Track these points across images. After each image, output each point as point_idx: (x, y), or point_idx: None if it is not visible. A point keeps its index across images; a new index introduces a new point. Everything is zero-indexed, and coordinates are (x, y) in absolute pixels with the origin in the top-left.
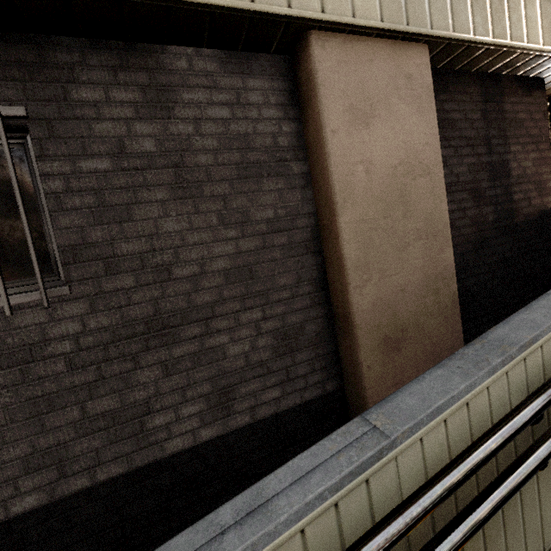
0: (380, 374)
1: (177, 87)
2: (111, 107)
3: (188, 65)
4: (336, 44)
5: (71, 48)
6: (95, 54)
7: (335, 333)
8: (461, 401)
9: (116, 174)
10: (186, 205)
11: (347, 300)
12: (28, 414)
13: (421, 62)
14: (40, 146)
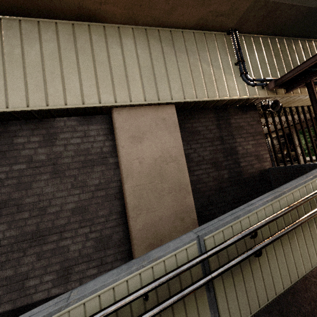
0: None
1: (58, 133)
2: (29, 144)
3: (64, 124)
4: (125, 111)
5: (17, 124)
6: (26, 125)
7: (130, 239)
8: (110, 287)
9: (28, 170)
10: (57, 180)
11: (129, 224)
12: None
13: (170, 112)
14: None
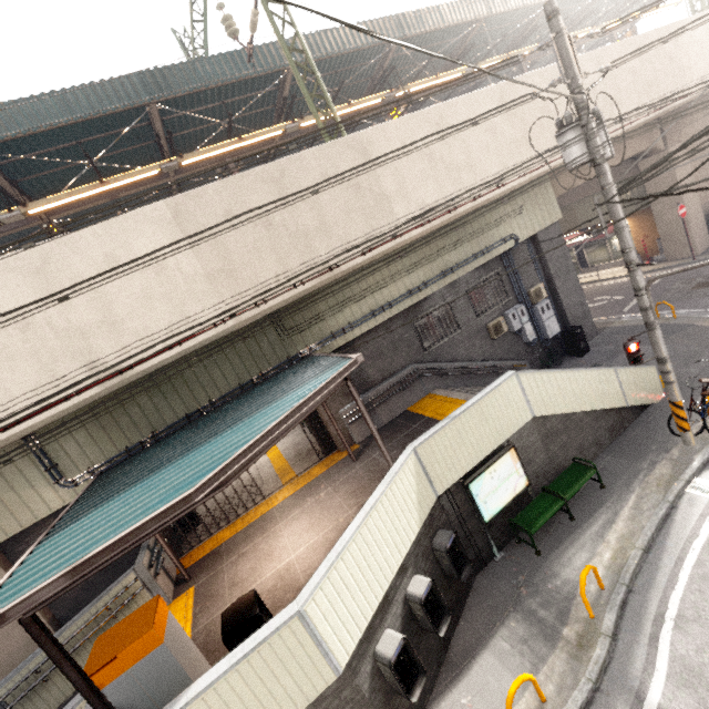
0: None
1: None
2: None
3: None
4: None
5: None
6: None
7: None
8: None
9: None
10: None
11: None
12: None
13: None
14: None
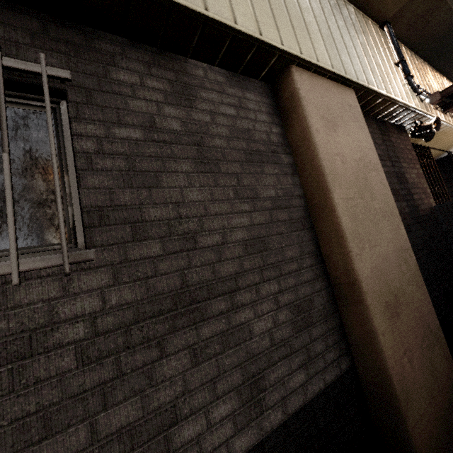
0: (392, 341)
1: (197, 87)
2: (145, 90)
3: (203, 74)
4: (307, 76)
5: (114, 42)
6: (133, 51)
7: (336, 305)
8: None
9: (147, 144)
10: (207, 178)
11: (351, 267)
12: (9, 448)
13: (353, 99)
14: (77, 109)
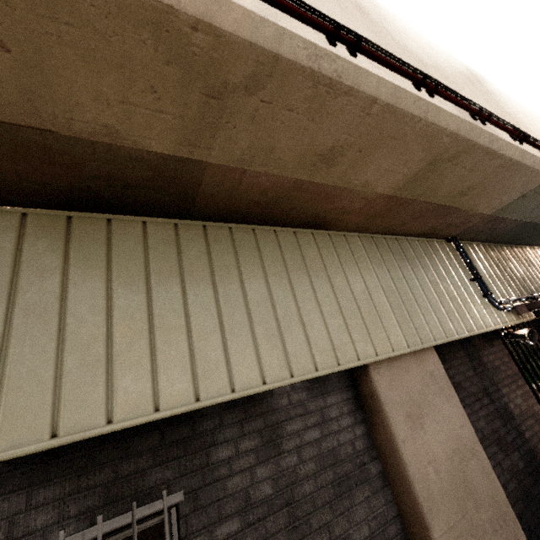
0: None
1: (282, 422)
2: (239, 458)
3: (287, 400)
4: (384, 367)
5: (213, 414)
6: (228, 414)
7: None
8: None
9: (244, 532)
10: None
11: None
12: None
13: (434, 360)
14: (186, 523)
